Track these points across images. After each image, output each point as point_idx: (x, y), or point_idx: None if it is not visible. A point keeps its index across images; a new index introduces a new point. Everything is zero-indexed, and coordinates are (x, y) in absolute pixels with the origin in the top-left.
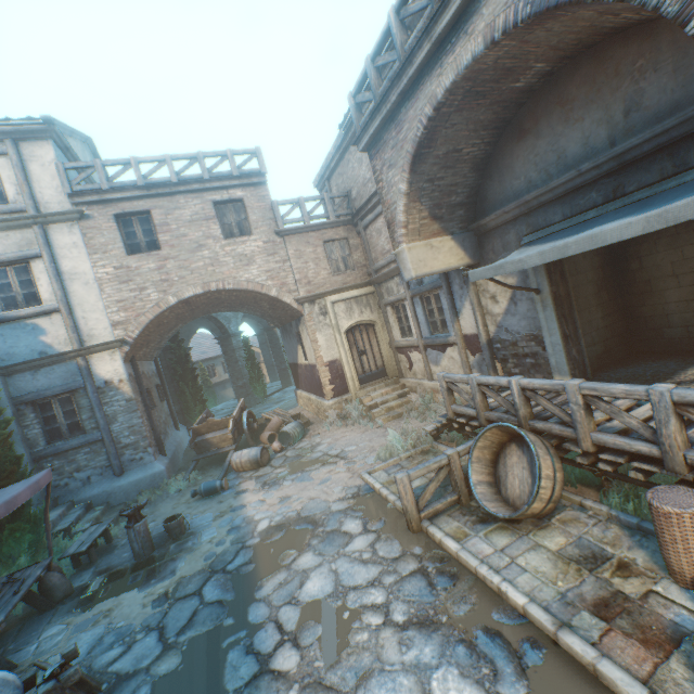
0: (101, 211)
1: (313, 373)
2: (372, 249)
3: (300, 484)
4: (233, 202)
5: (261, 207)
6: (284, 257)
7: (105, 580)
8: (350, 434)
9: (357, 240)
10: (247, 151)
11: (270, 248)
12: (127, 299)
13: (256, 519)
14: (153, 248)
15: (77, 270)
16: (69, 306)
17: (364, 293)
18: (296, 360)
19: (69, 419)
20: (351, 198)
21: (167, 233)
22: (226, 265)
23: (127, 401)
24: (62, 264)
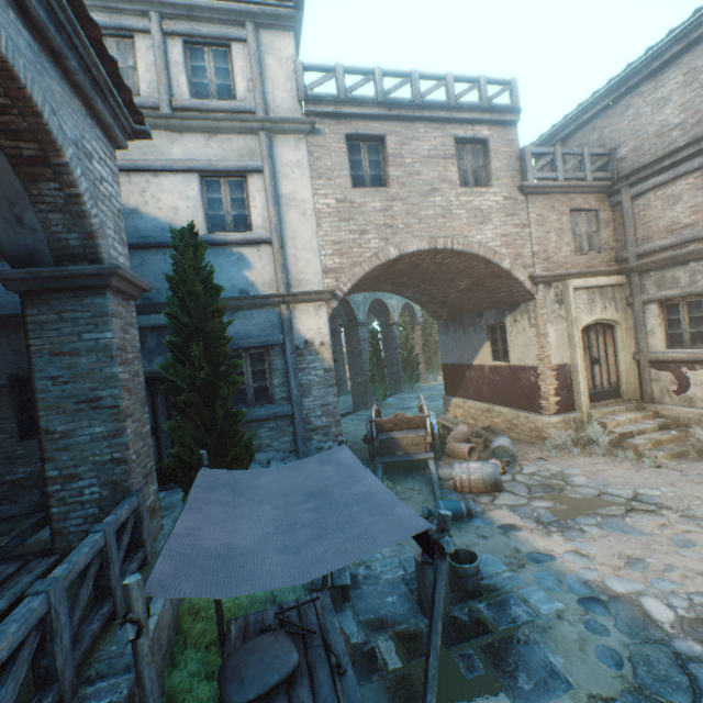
0: (332, 128)
1: (517, 378)
2: (640, 226)
3: (626, 537)
4: (473, 142)
5: (506, 153)
6: (523, 221)
7: (402, 649)
8: (611, 468)
9: (608, 214)
10: (502, 80)
11: (509, 207)
12: (343, 242)
13: (622, 593)
14: (377, 185)
15: (295, 195)
16: (281, 238)
17: (612, 283)
18: (468, 360)
19: (257, 381)
20: (613, 159)
21: (399, 167)
22: (457, 218)
23: (324, 371)
24: (281, 184)
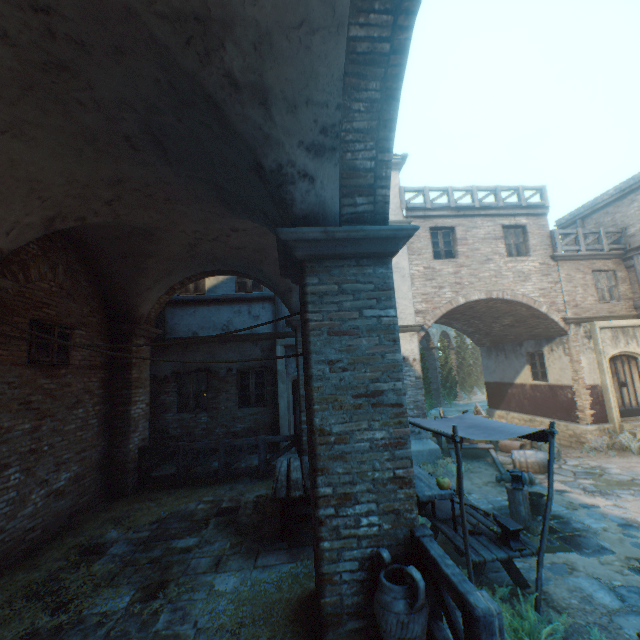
0: (420, 224)
1: (555, 394)
2: None
3: None
4: (515, 227)
5: (539, 234)
6: (555, 279)
7: None
8: None
9: (623, 273)
10: (534, 187)
11: (543, 270)
12: (428, 294)
13: None
14: (448, 257)
15: (398, 265)
16: None
17: (632, 324)
18: (509, 379)
19: None
20: (624, 235)
21: (464, 246)
22: (505, 278)
23: (415, 378)
24: None
